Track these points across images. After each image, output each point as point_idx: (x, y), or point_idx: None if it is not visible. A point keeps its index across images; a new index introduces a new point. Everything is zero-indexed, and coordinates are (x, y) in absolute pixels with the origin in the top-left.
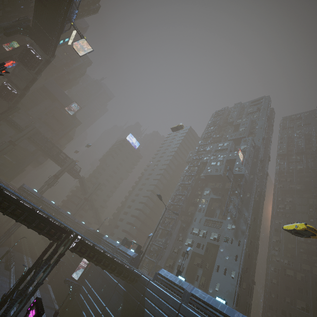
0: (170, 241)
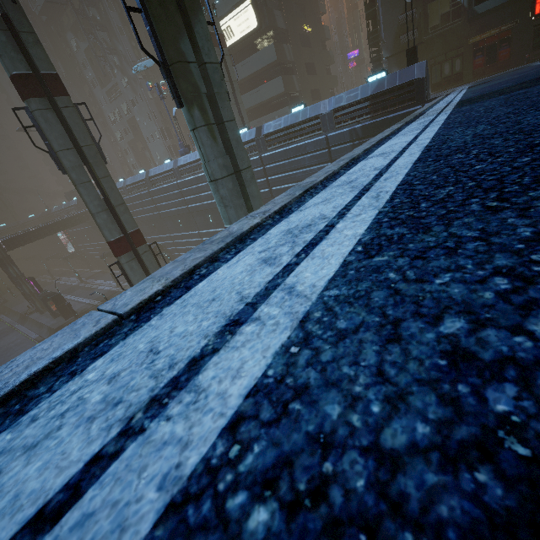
0: (107, 152)
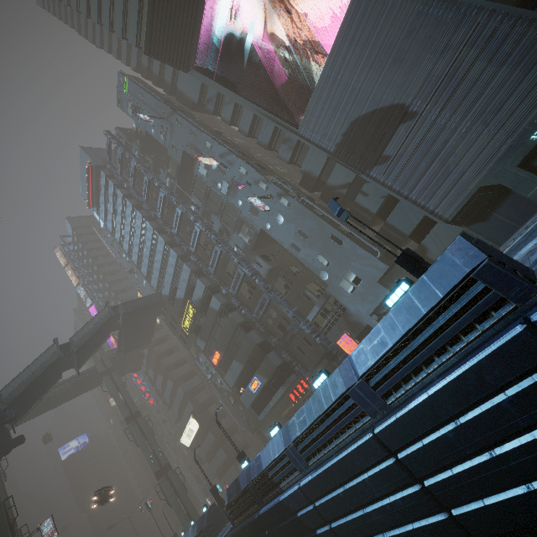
0: None
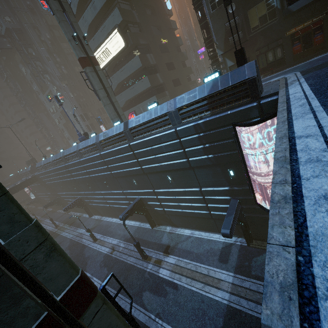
0: (51, 131)
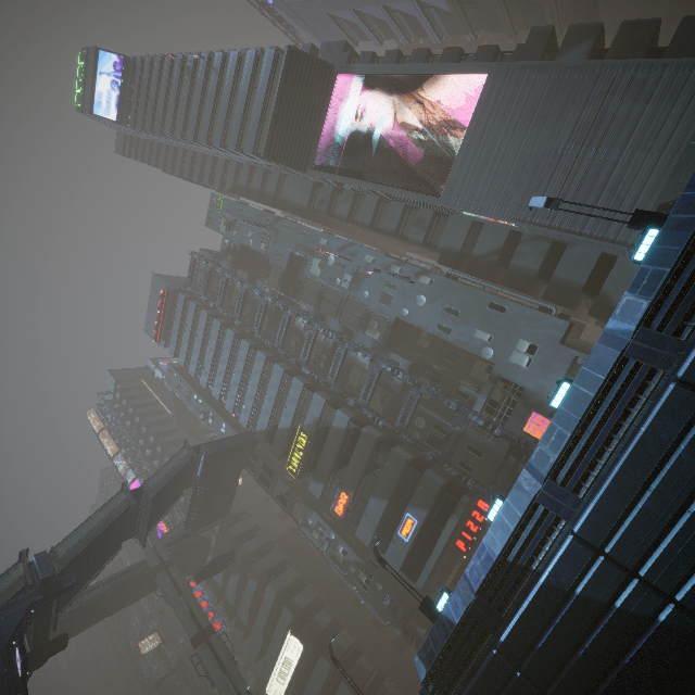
0: None
